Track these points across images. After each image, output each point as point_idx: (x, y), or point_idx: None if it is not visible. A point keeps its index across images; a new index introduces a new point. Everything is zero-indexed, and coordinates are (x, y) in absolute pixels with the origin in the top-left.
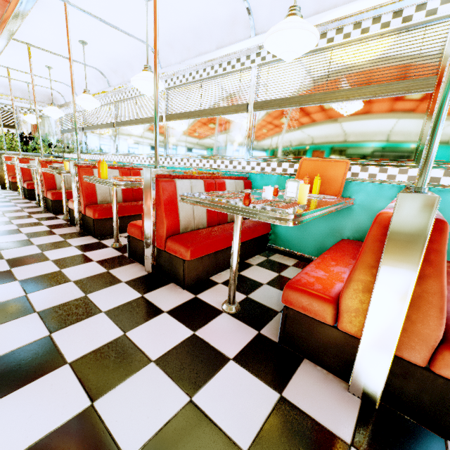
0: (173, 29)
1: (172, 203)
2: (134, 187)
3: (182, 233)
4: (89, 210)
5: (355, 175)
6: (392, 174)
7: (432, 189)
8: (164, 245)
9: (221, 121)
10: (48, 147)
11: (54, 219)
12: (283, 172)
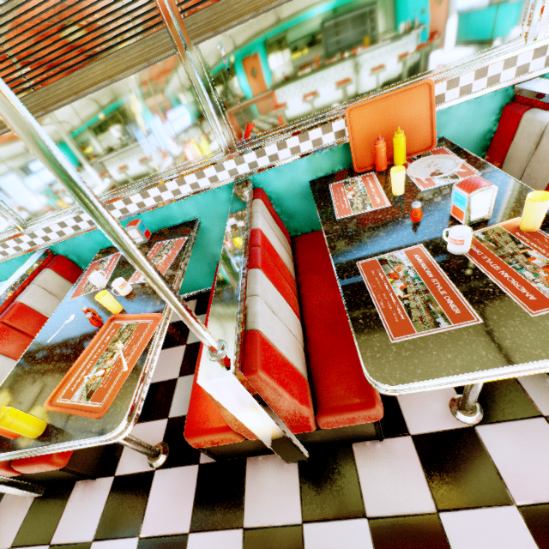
0: None
1: (284, 368)
2: (144, 391)
3: (317, 382)
4: (32, 468)
5: (440, 99)
6: (495, 75)
7: (547, 75)
8: (314, 425)
9: (117, 99)
10: None
11: None
12: (316, 147)
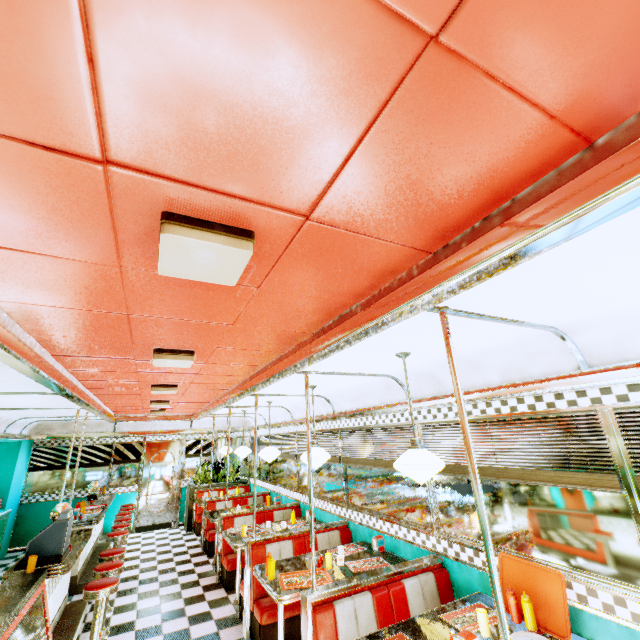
0: (339, 389)
1: None
2: (297, 598)
3: None
4: (257, 609)
5: (582, 599)
6: (637, 613)
7: None
8: None
9: (398, 475)
10: (237, 470)
11: (225, 604)
12: (483, 566)
